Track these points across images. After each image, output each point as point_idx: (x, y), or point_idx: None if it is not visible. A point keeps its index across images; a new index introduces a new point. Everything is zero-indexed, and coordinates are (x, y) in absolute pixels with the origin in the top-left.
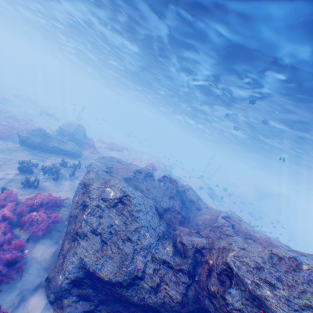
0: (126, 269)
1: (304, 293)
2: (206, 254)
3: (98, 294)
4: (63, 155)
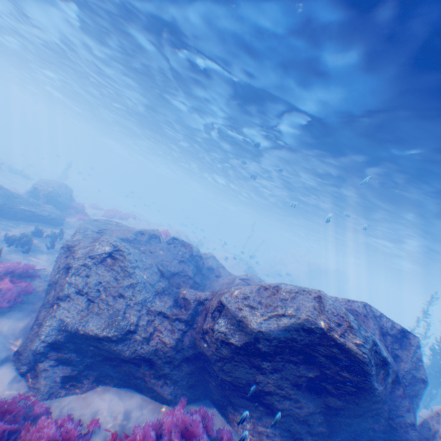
0: (117, 325)
1: (275, 307)
2: (206, 302)
3: (83, 359)
4: (37, 223)
